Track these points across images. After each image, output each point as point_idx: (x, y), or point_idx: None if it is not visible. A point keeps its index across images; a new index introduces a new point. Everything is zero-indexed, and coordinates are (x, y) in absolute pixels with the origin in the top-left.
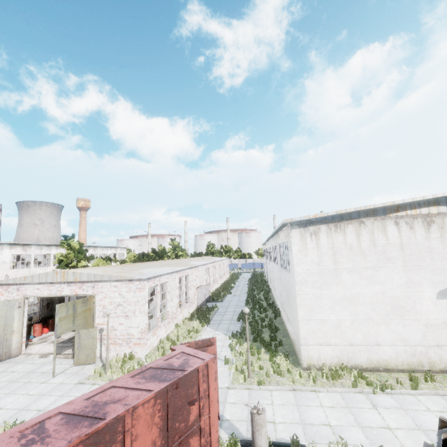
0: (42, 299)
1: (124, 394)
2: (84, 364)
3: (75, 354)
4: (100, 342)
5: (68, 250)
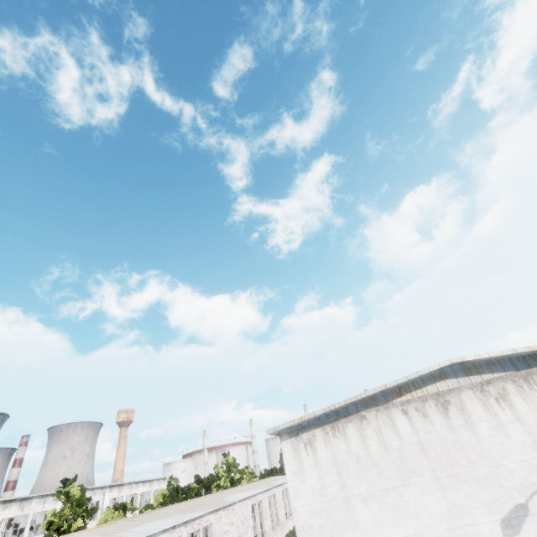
0: None
1: None
2: None
3: None
4: None
5: (66, 502)
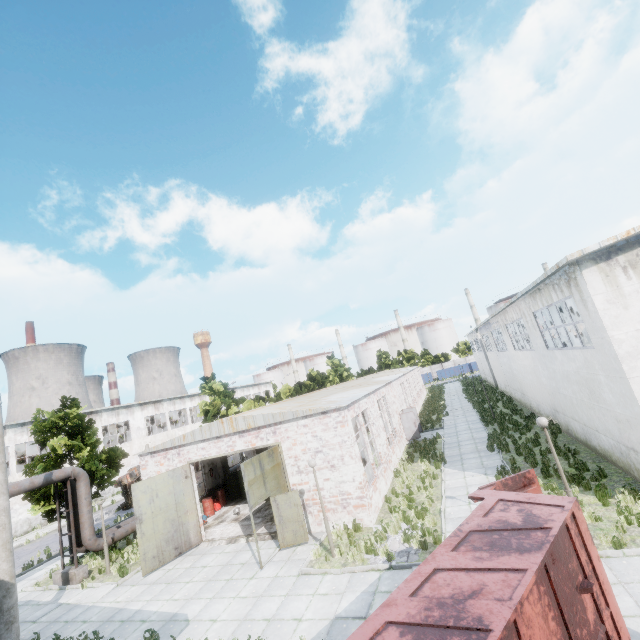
0: (203, 465)
1: (474, 582)
2: (293, 546)
3: (277, 532)
4: (303, 511)
5: (211, 396)
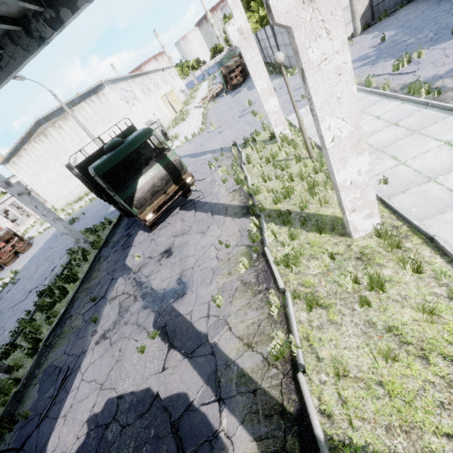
0: None
1: None
2: None
3: None
4: None
5: None
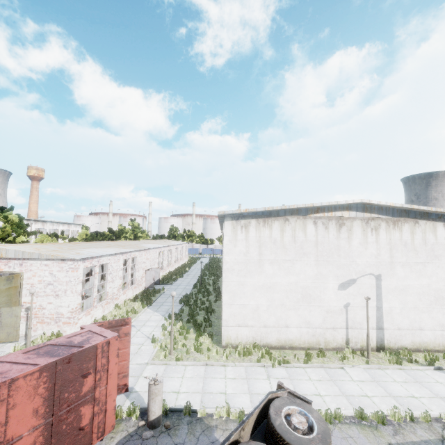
0: None
1: (8, 368)
2: (5, 343)
3: None
4: (26, 321)
5: (5, 223)
